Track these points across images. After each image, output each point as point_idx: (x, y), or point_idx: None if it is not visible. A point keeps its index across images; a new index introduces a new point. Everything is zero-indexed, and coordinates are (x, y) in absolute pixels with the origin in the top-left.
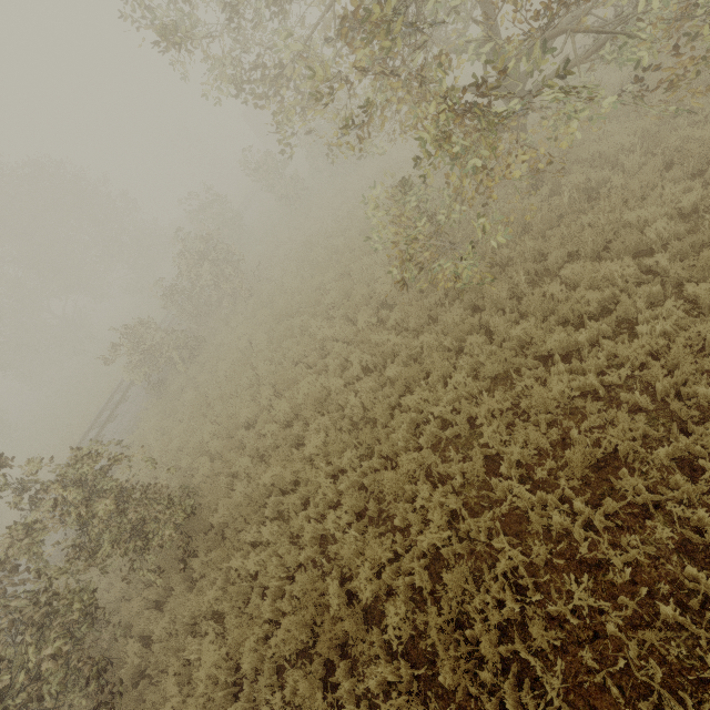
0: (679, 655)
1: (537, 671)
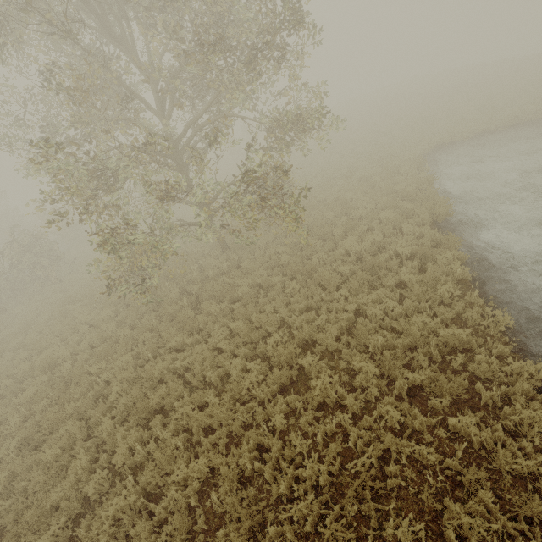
0: (123, 508)
1: (50, 526)
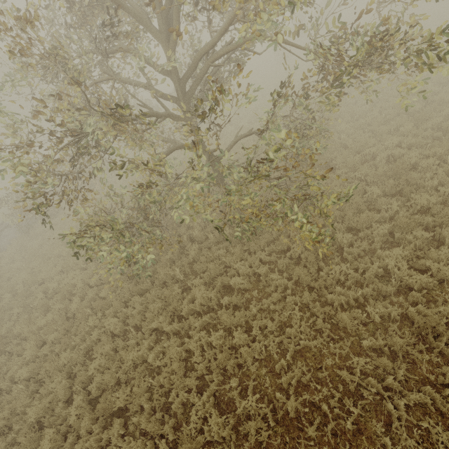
0: None
1: None
